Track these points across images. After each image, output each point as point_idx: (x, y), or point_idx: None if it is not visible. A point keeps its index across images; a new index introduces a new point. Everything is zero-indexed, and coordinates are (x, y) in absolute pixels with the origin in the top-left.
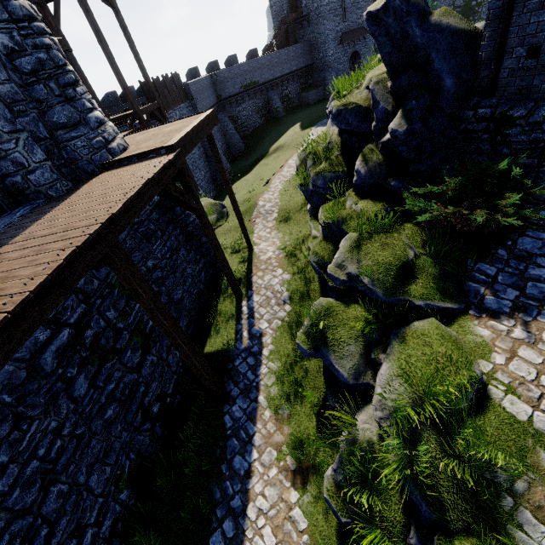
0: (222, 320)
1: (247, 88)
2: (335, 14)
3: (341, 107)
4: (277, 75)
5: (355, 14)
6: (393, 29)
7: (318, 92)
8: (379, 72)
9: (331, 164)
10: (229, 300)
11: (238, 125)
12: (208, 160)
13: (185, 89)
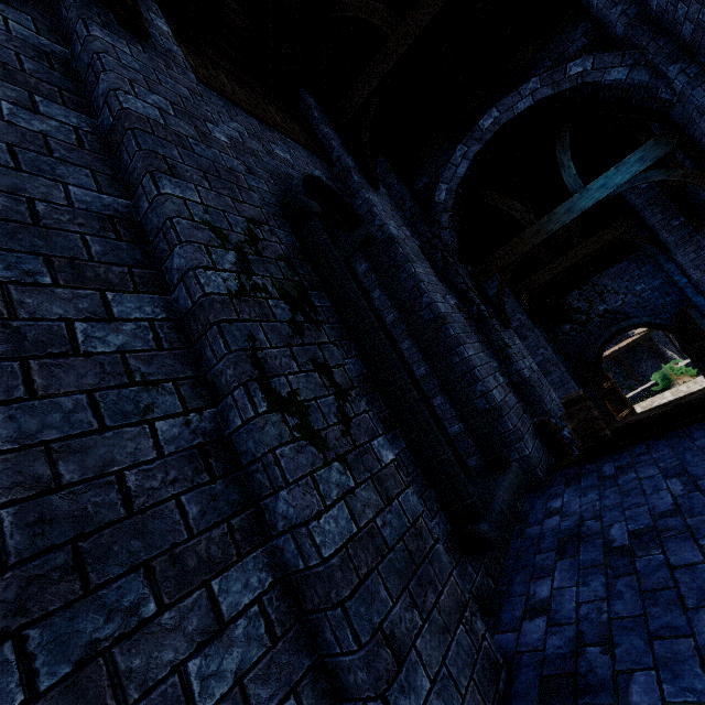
0: None
1: None
2: None
3: None
4: None
5: None
6: None
7: None
8: None
9: None
10: None
11: None
12: None
13: None
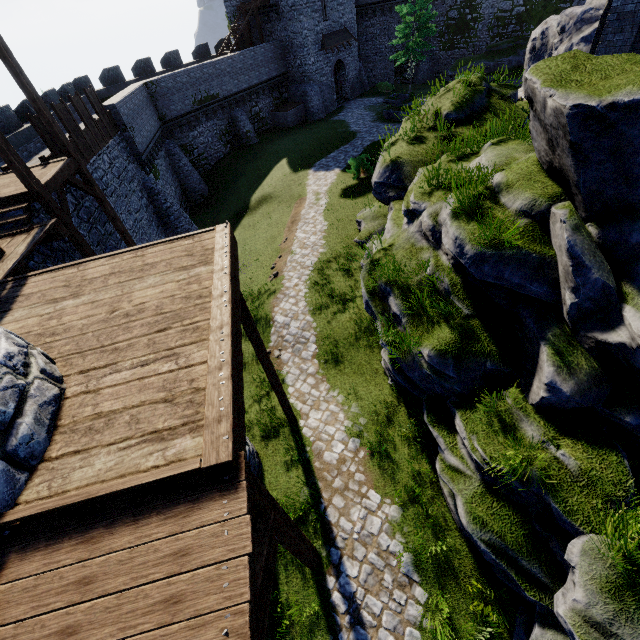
0: (300, 632)
1: (203, 104)
2: (313, 9)
3: (491, 250)
4: (242, 86)
5: (336, 11)
6: (633, 147)
7: (299, 111)
8: (544, 189)
9: (464, 335)
10: (298, 572)
11: (194, 157)
12: (162, 222)
13: (110, 114)
